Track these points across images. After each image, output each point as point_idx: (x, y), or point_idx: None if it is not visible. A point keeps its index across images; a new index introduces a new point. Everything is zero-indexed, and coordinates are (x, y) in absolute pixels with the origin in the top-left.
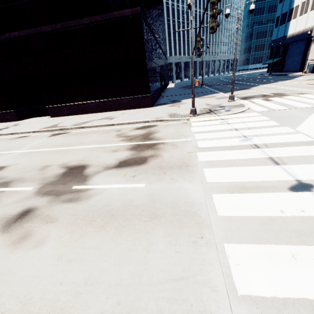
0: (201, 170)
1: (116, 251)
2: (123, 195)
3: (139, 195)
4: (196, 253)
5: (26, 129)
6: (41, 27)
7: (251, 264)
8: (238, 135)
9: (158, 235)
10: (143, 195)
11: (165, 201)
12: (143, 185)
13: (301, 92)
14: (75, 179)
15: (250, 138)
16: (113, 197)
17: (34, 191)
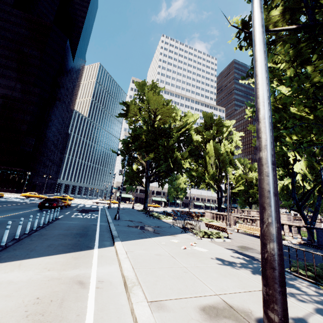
0: (7, 195)
1: None
2: None
3: None
4: None
5: None
6: None
7: None
8: None
9: None
10: None
11: None
12: None
13: None
14: None
15: None
16: None
17: None
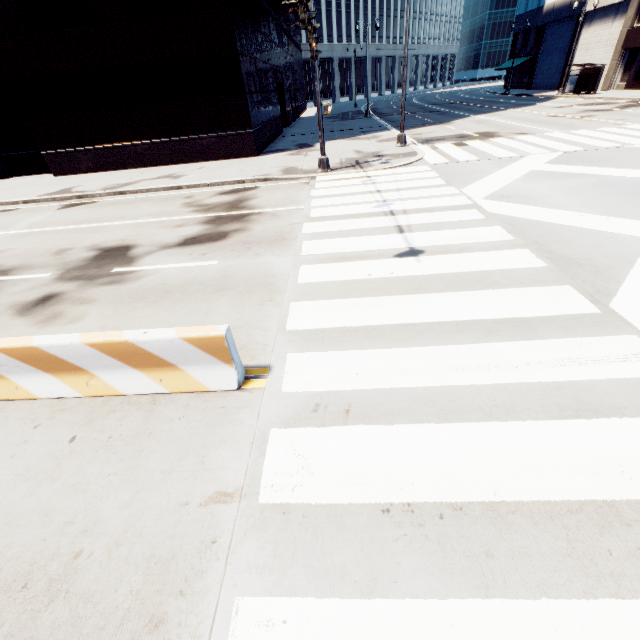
0: (300, 243)
1: (171, 317)
2: (186, 274)
3: (207, 272)
4: (259, 311)
5: (8, 198)
6: None
7: (310, 313)
8: (376, 200)
9: (222, 303)
10: (213, 272)
11: (240, 276)
12: (214, 262)
13: (524, 132)
14: (116, 262)
15: (391, 203)
16: (171, 277)
17: (53, 278)
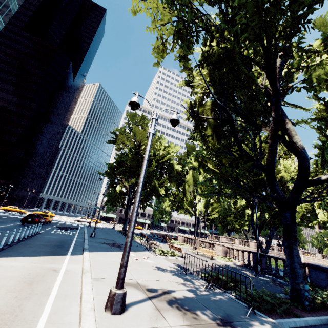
0: None
1: None
2: None
3: None
4: None
5: None
6: None
7: None
8: None
9: None
10: None
11: None
12: None
13: None
14: None
15: None
16: None
17: None
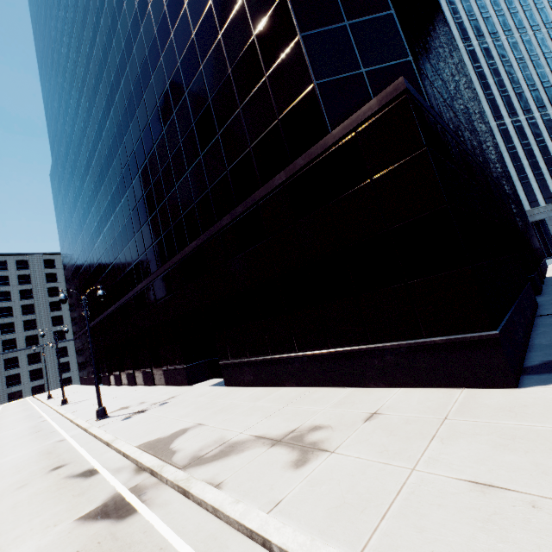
0: None
1: None
2: None
3: None
4: None
5: (134, 434)
6: (219, 222)
7: None
8: None
9: None
10: None
11: None
12: None
13: None
14: None
15: None
16: None
17: None
